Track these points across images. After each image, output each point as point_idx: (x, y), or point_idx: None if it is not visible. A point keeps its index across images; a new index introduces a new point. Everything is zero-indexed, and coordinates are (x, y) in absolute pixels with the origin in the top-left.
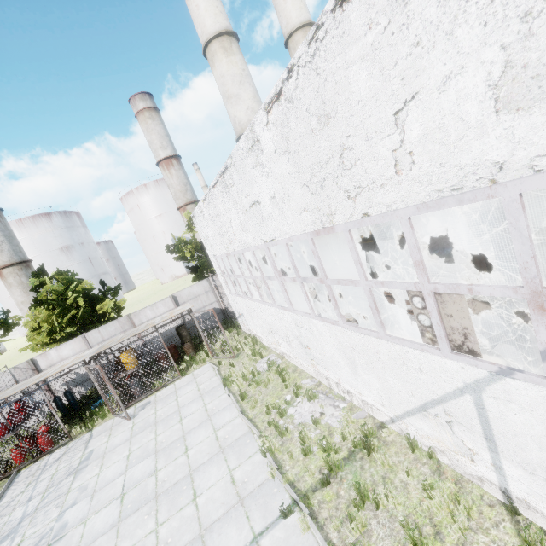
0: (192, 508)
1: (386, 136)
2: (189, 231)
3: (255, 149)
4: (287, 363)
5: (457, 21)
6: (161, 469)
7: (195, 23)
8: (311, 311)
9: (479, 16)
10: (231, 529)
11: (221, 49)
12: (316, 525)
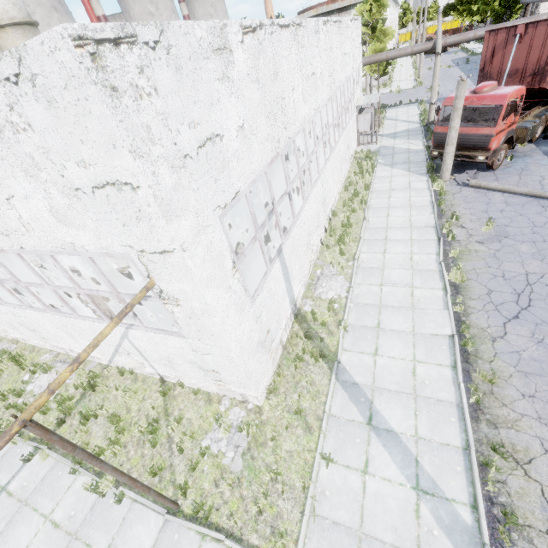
0: None
1: (8, 209)
2: None
3: None
4: (21, 346)
5: (15, 174)
6: None
7: None
8: (22, 304)
9: (25, 178)
10: None
11: None
12: (54, 451)
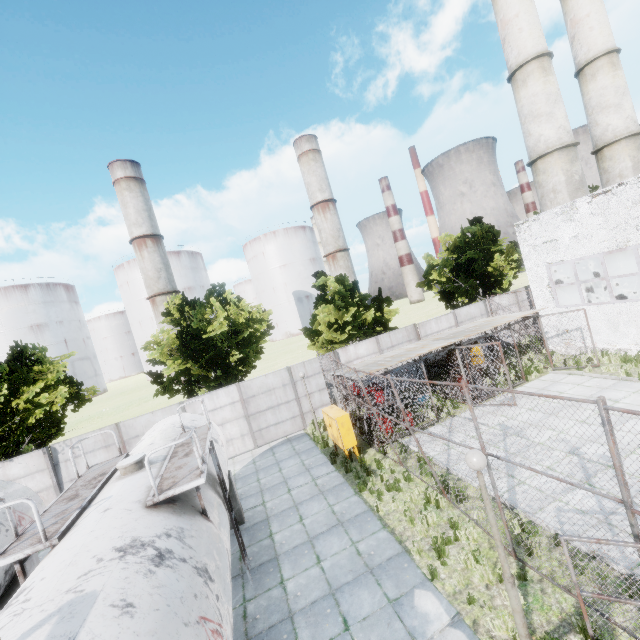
0: None
1: None
2: (448, 254)
3: None
4: None
5: None
6: None
7: (511, 46)
8: None
9: None
10: None
11: (539, 69)
12: None
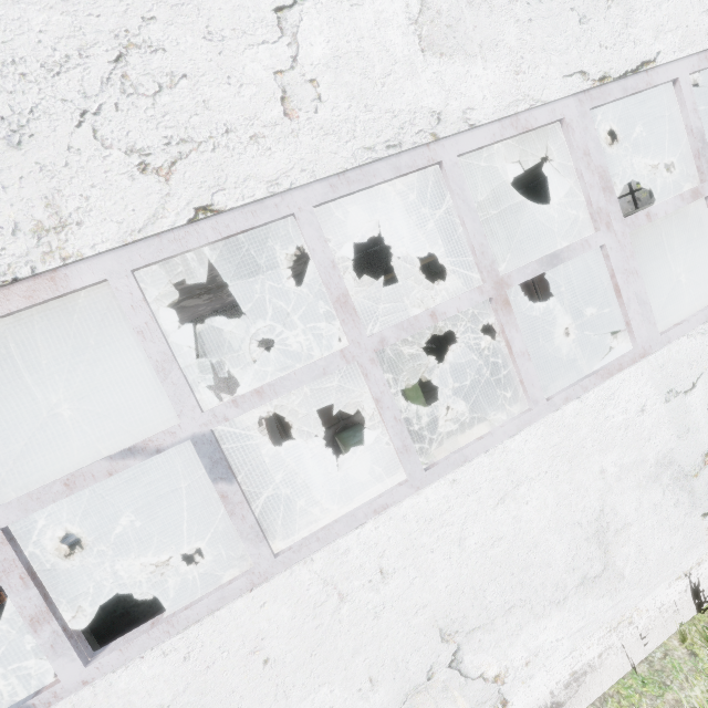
0: None
1: None
2: None
3: None
4: None
5: None
6: None
7: None
8: None
9: None
10: None
11: None
12: None
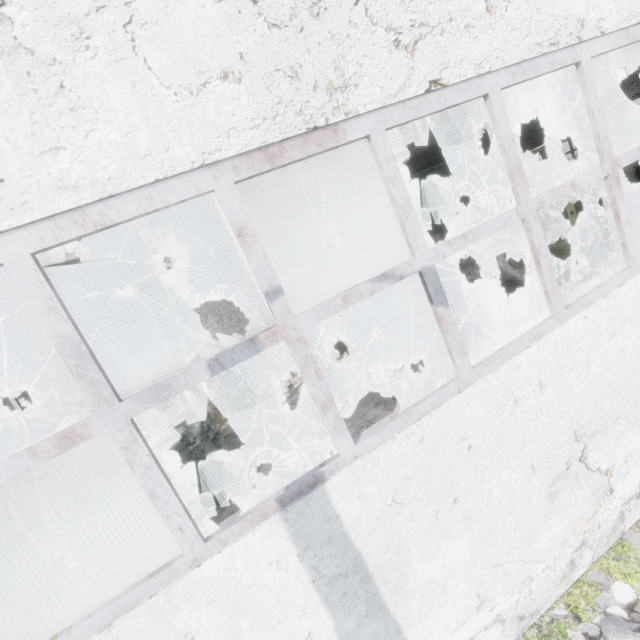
0: None
1: None
2: None
3: None
4: None
5: None
6: None
7: None
8: None
9: None
10: None
11: None
12: None
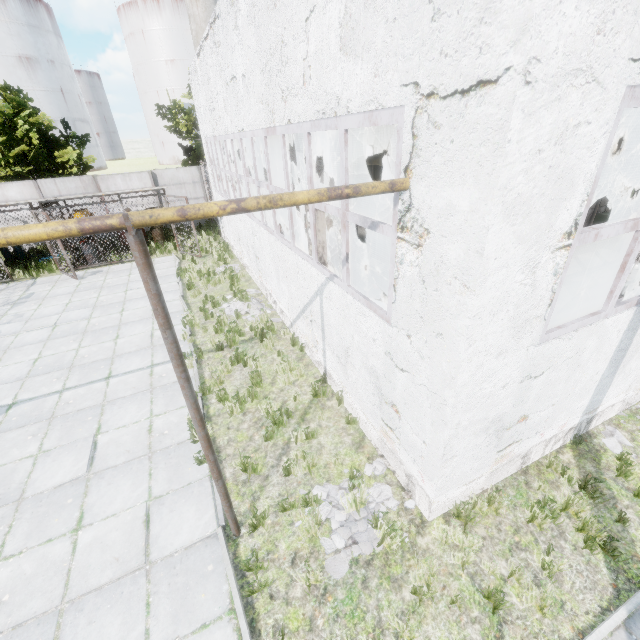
0: (112, 343)
1: (302, 41)
2: (191, 96)
3: (235, 5)
4: (243, 272)
5: None
6: (95, 318)
7: None
8: (262, 219)
9: None
10: (137, 359)
11: None
12: (198, 367)
